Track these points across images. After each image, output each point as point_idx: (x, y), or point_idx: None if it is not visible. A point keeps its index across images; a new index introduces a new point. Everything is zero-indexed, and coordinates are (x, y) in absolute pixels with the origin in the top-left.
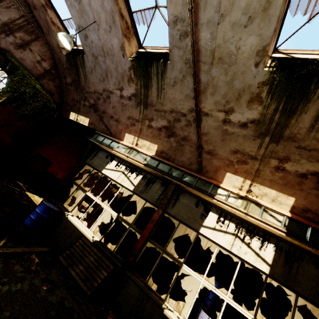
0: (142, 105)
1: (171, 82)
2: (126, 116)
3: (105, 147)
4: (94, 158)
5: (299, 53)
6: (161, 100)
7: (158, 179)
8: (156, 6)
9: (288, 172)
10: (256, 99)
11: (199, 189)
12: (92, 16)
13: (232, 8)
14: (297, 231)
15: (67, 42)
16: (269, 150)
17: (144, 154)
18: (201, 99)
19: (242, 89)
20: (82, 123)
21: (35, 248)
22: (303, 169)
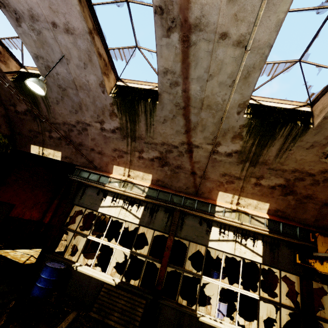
0: (130, 138)
1: (161, 120)
2: (111, 149)
3: (95, 184)
4: (83, 197)
5: (264, 100)
6: (151, 134)
7: (160, 206)
8: (136, 46)
9: (263, 186)
10: (238, 136)
11: (201, 211)
12: (59, 50)
13: (219, 72)
14: (274, 227)
15: (39, 89)
16: (249, 171)
17: (141, 185)
18: (191, 134)
19: (227, 129)
20: (52, 158)
21: (67, 319)
22: (273, 183)
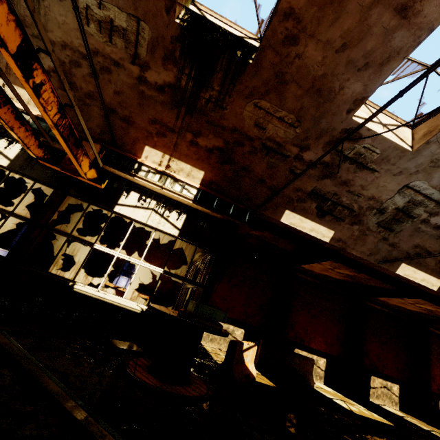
0: None
1: None
2: None
3: None
4: None
5: None
6: None
7: None
8: None
9: None
10: None
11: None
12: None
13: None
14: None
15: None
16: None
17: None
18: None
19: None
20: None
21: None
22: (46, 65)
